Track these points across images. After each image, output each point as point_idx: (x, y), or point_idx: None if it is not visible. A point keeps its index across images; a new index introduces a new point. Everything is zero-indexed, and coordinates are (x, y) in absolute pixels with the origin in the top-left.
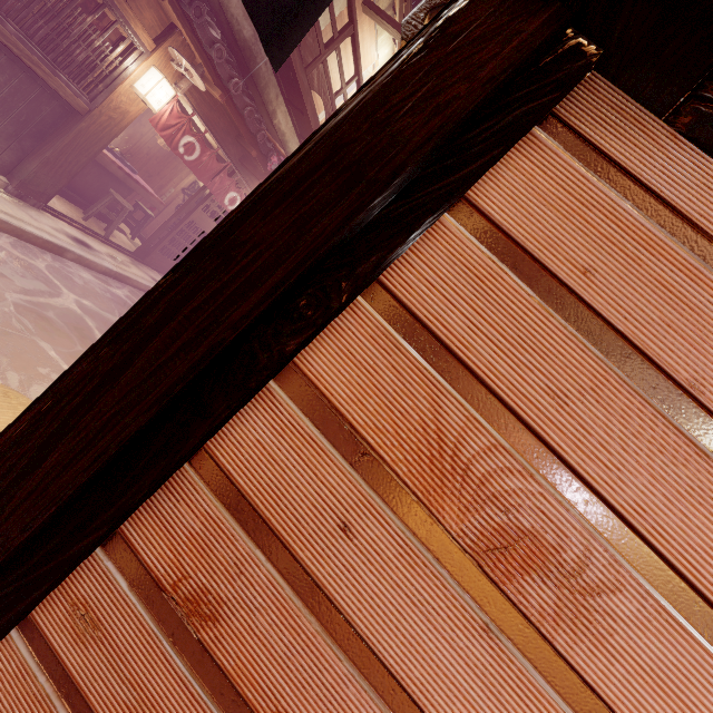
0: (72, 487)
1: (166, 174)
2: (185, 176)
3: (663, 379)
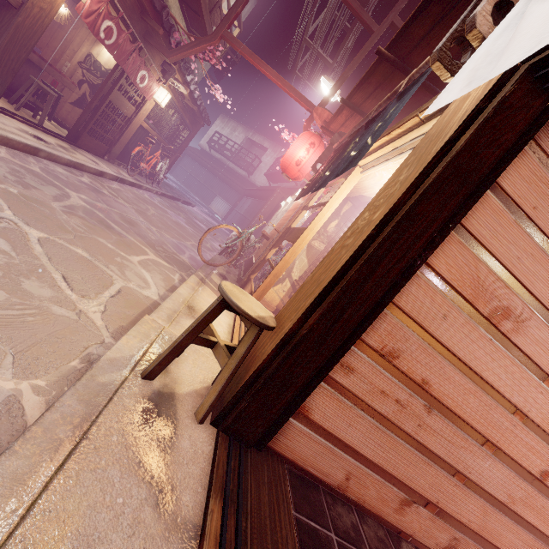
0: (357, 322)
1: (56, 46)
2: (77, 48)
3: None
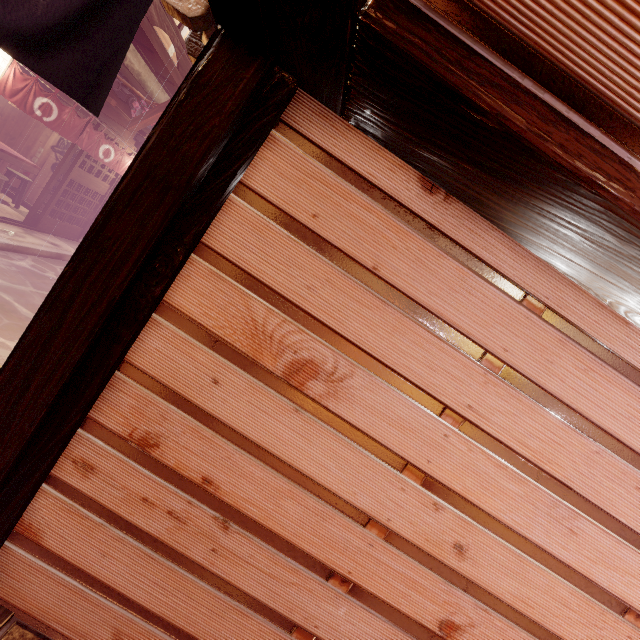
0: (52, 396)
1: (29, 134)
2: (50, 133)
3: (360, 268)
